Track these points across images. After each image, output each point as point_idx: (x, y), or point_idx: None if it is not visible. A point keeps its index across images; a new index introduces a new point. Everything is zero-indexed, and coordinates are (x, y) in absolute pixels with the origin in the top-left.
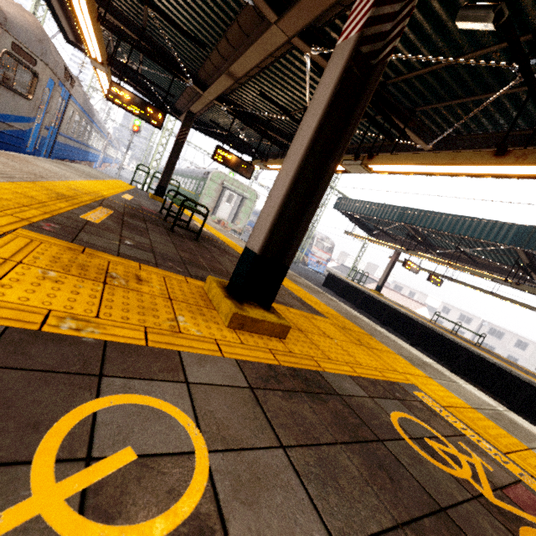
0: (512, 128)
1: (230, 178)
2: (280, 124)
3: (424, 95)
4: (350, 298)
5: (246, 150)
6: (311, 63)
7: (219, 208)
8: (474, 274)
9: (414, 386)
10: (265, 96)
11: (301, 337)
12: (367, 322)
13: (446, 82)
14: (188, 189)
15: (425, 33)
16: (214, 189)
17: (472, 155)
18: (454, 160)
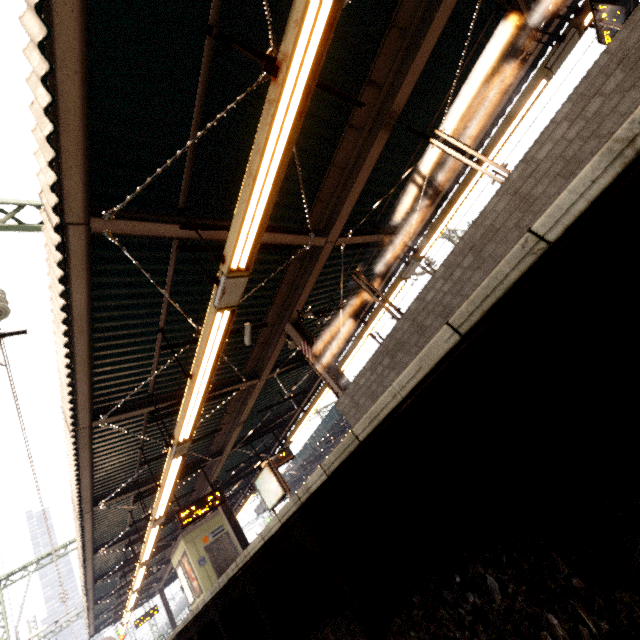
0: None
1: None
2: None
3: None
4: None
5: None
6: None
7: None
8: None
9: None
10: None
11: None
12: None
13: None
14: None
15: None
16: None
17: None
18: None
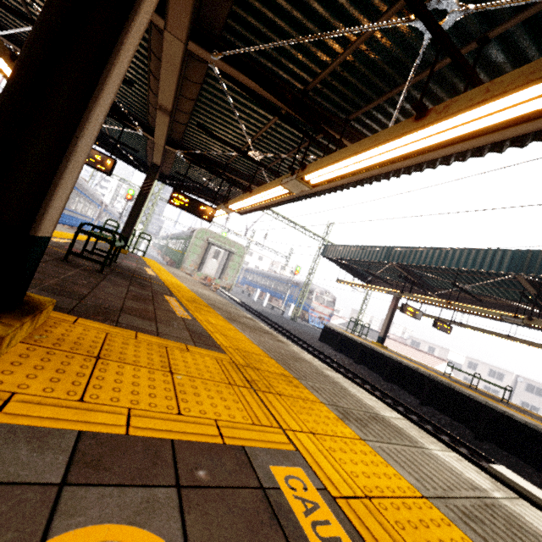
0: (427, 85)
1: (216, 235)
2: (239, 167)
3: (351, 99)
4: (349, 353)
5: (222, 202)
6: (219, 72)
7: (204, 264)
8: (478, 312)
9: (295, 454)
10: (203, 129)
11: (73, 364)
12: (314, 365)
13: (366, 77)
14: (178, 249)
15: (320, 16)
16: (200, 246)
17: (393, 129)
18: (376, 141)
